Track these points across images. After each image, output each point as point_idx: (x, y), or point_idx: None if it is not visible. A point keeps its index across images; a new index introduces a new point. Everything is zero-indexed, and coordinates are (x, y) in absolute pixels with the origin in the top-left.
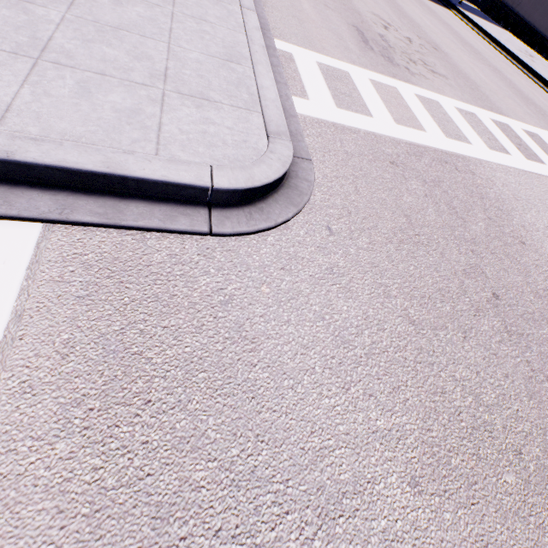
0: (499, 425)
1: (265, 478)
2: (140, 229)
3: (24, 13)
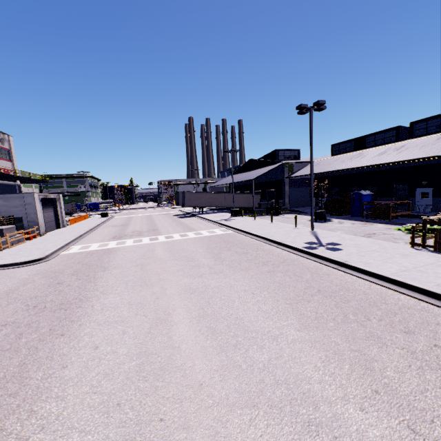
0: (56, 270)
1: (5, 278)
2: (5, 269)
3: (2, 257)
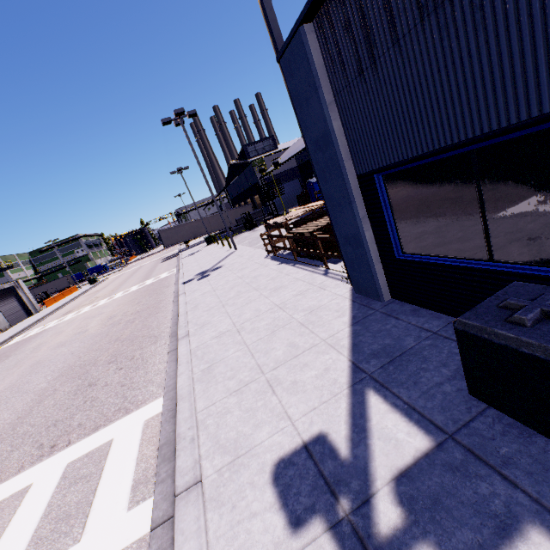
0: None
1: None
2: None
3: None
